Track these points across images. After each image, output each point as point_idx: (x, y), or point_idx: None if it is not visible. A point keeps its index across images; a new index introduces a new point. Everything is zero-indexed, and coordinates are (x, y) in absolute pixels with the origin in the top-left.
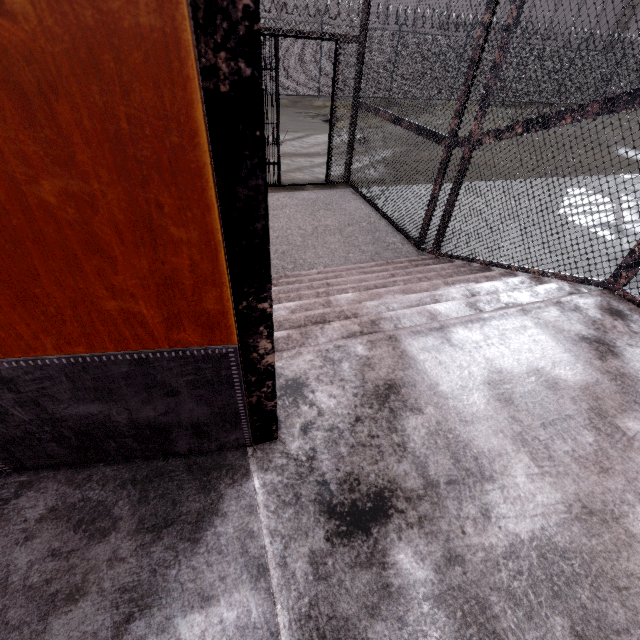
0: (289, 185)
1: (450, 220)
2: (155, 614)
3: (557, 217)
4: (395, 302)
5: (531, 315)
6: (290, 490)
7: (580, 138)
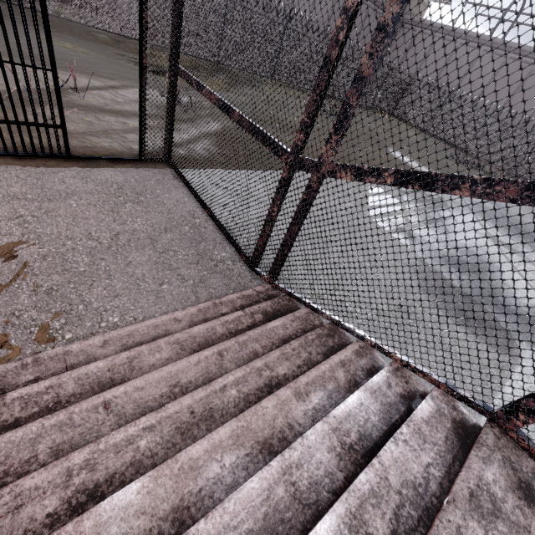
0: (85, 157)
1: (291, 254)
2: None
3: (368, 220)
4: (223, 530)
5: None
6: None
7: (367, 135)
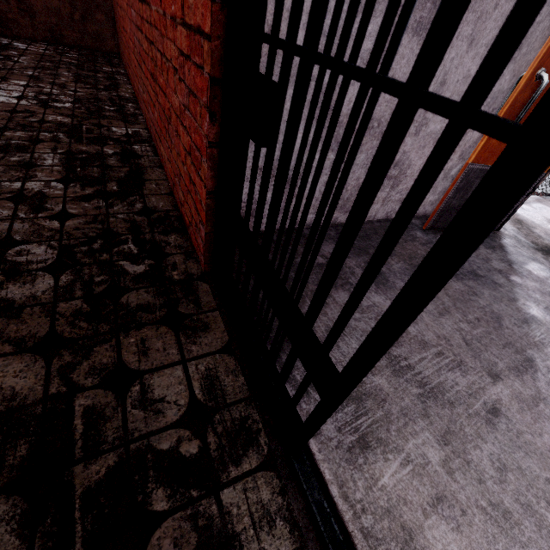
0: None
1: None
2: (516, 265)
3: None
4: None
5: (544, 203)
6: (519, 243)
7: None
